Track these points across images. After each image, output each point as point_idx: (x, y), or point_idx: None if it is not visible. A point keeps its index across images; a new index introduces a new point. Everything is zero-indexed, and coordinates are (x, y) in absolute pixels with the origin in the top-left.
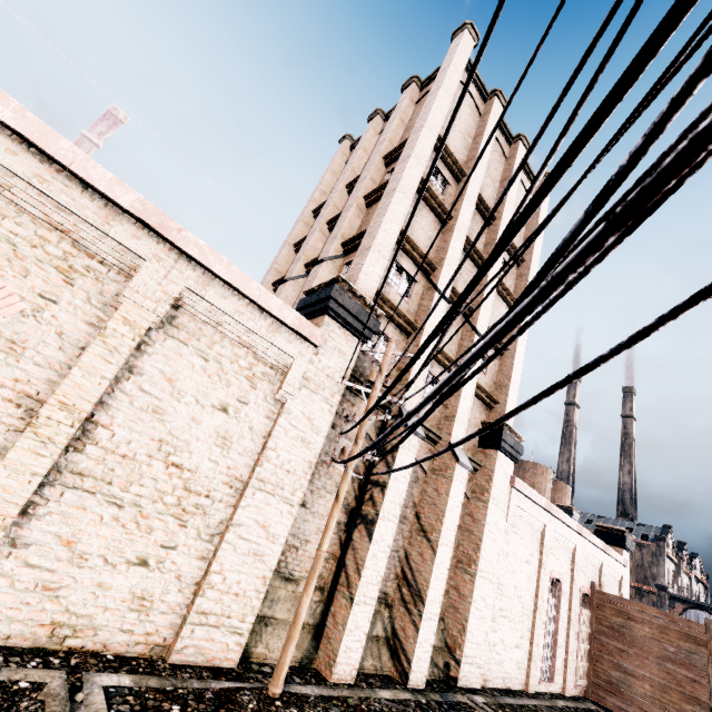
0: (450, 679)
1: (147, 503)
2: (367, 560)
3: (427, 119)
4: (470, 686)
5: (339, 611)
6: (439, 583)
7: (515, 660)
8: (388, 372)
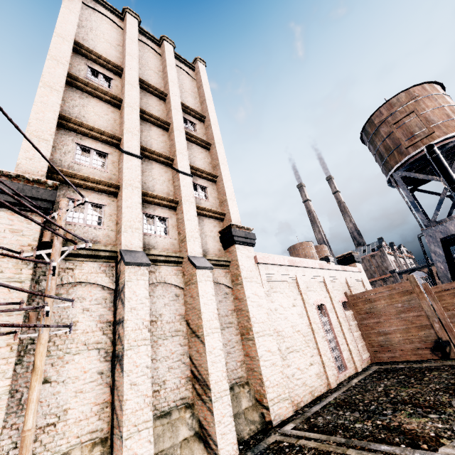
0: (267, 424)
1: None
2: (125, 393)
3: (55, 30)
4: (284, 419)
5: (117, 454)
6: (218, 364)
7: (314, 374)
8: (107, 229)
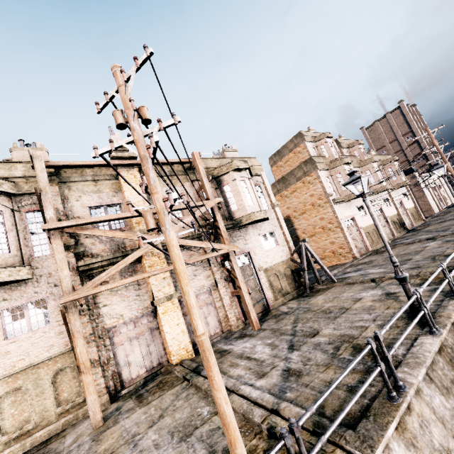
0: None
1: (449, 192)
2: None
3: (417, 129)
4: None
5: None
6: None
7: None
8: None
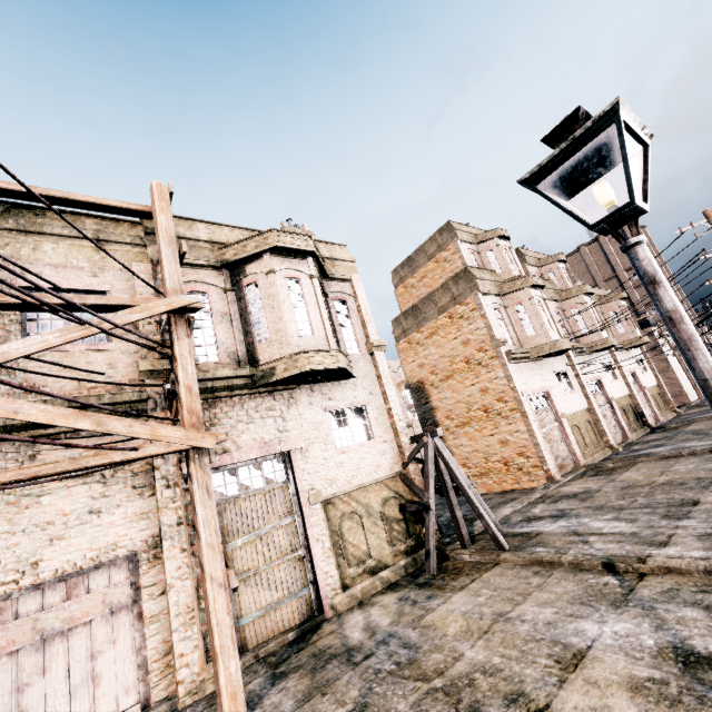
0: None
1: None
2: None
3: None
4: None
5: None
6: None
7: None
8: None
